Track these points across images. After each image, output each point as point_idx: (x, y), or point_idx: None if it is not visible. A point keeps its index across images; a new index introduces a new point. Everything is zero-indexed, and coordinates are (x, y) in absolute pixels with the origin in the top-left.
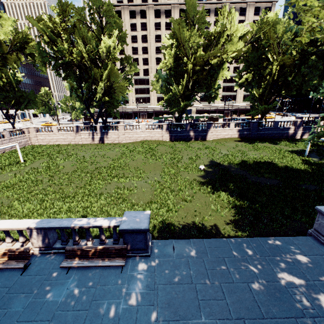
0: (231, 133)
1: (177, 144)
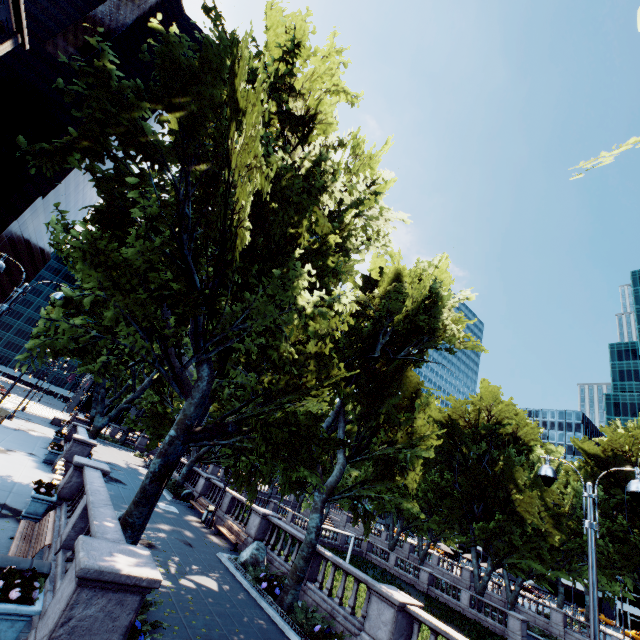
0: None
1: None
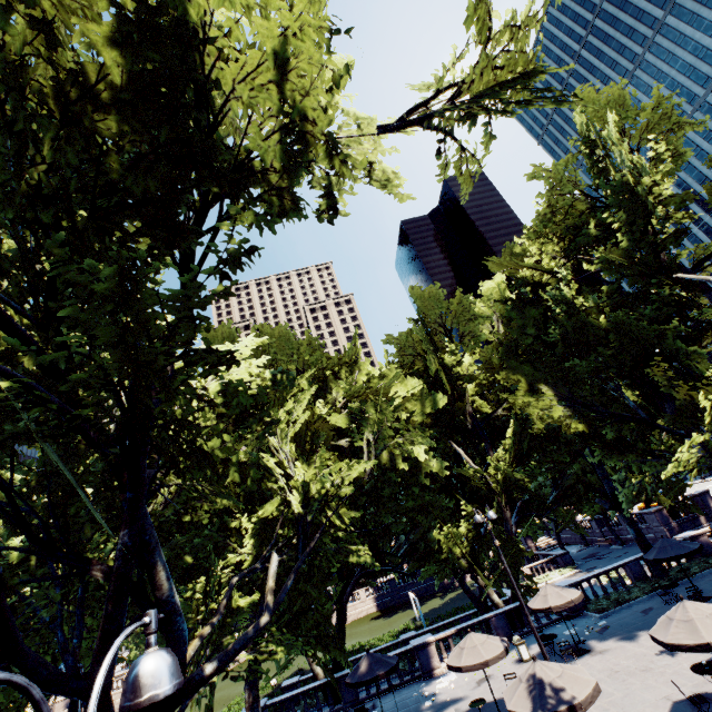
0: (365, 607)
1: None
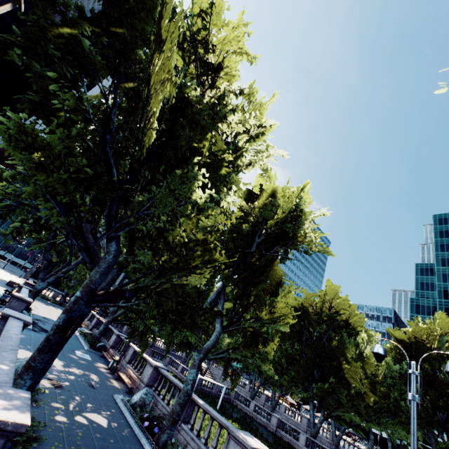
0: None
1: None
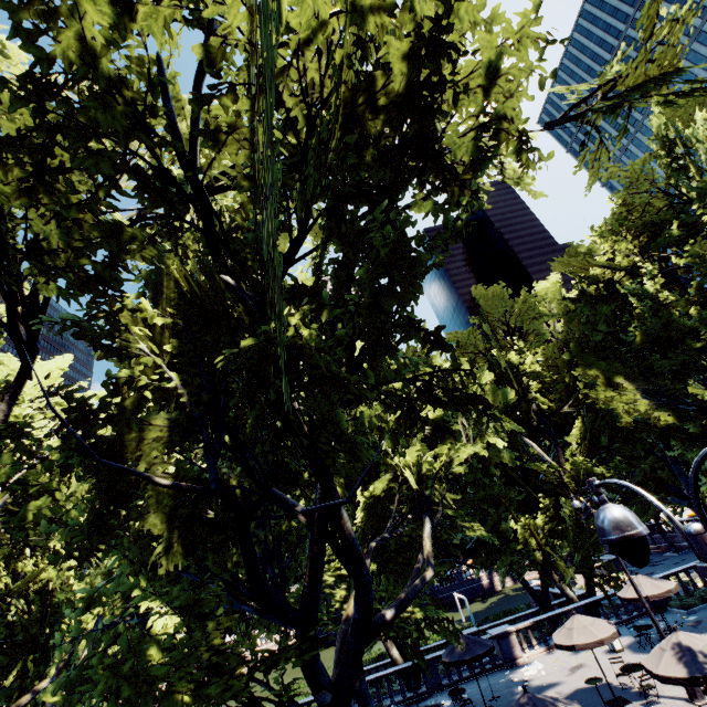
0: None
1: (325, 652)
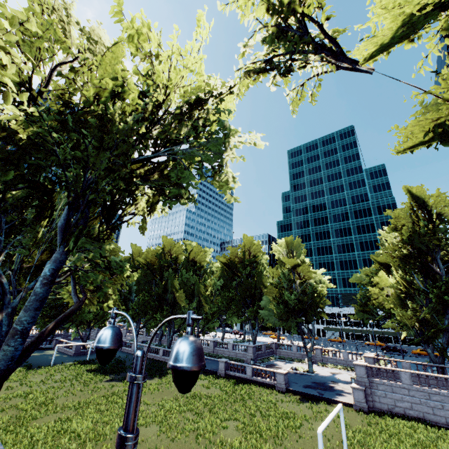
0: None
1: None
